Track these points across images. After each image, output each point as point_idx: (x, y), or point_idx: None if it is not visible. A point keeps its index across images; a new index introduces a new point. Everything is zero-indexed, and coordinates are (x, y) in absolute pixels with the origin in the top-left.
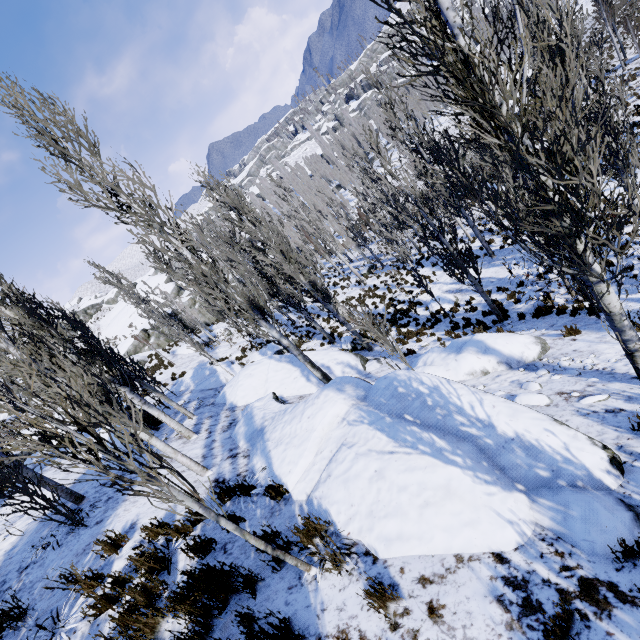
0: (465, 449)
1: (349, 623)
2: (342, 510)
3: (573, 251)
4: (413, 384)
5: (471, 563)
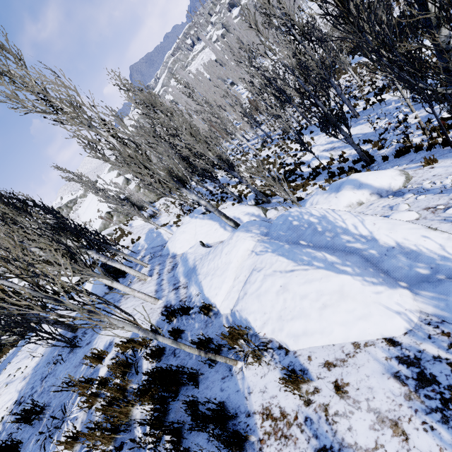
0: (353, 260)
1: (271, 402)
2: (257, 318)
3: (448, 68)
4: (304, 217)
5: (367, 348)
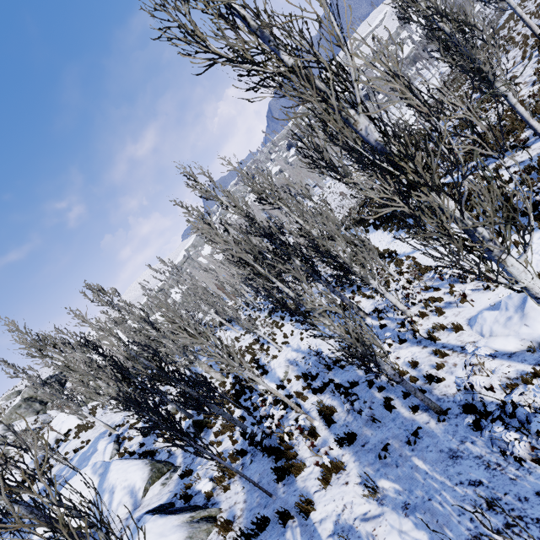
0: None
1: None
2: None
3: None
4: None
5: None
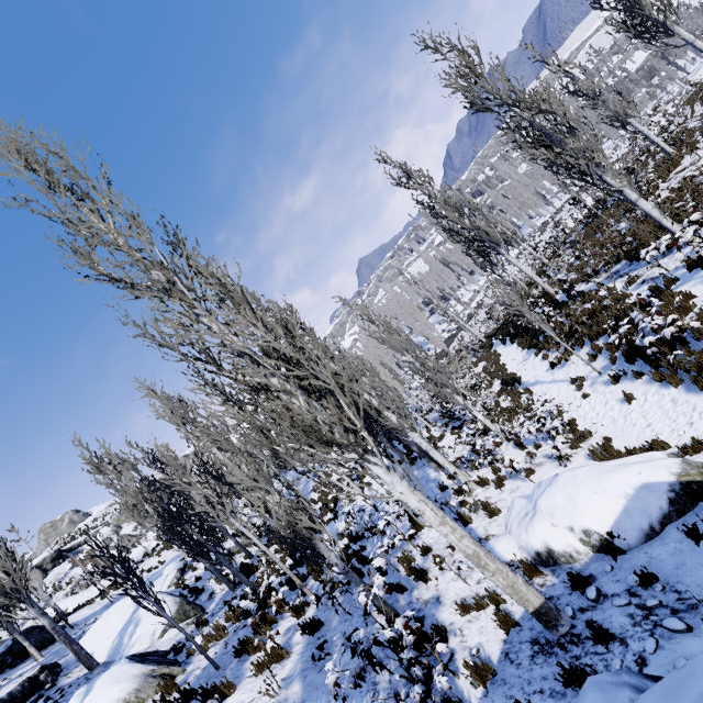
0: None
1: None
2: None
3: None
4: None
5: None
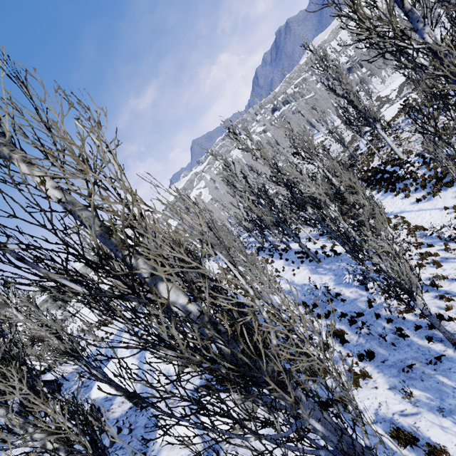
0: None
1: None
2: None
3: None
4: None
5: None
